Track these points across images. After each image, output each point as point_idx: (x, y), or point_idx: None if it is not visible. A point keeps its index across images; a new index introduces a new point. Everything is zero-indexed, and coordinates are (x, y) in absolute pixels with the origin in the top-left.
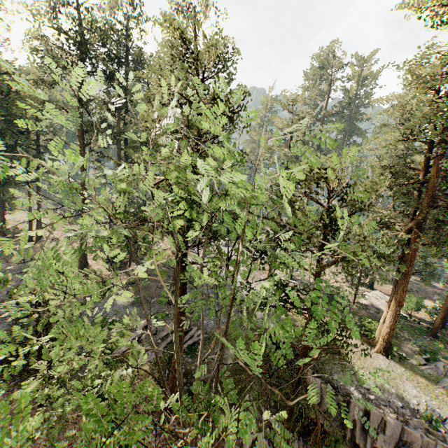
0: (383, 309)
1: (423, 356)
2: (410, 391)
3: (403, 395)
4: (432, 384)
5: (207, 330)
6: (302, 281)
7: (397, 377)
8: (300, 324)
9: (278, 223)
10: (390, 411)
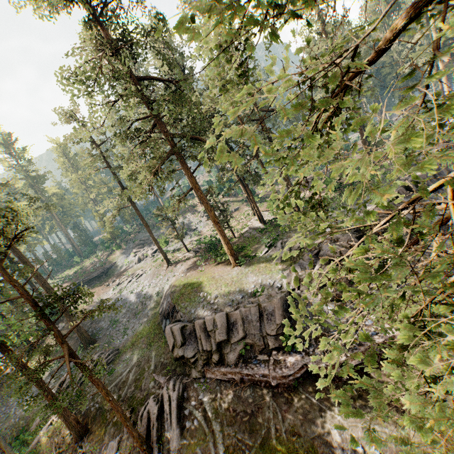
0: (257, 226)
1: (268, 245)
2: (251, 280)
3: (244, 288)
4: (270, 263)
5: (120, 347)
6: (196, 248)
7: (243, 276)
8: (178, 287)
9: (141, 218)
10: (233, 307)
